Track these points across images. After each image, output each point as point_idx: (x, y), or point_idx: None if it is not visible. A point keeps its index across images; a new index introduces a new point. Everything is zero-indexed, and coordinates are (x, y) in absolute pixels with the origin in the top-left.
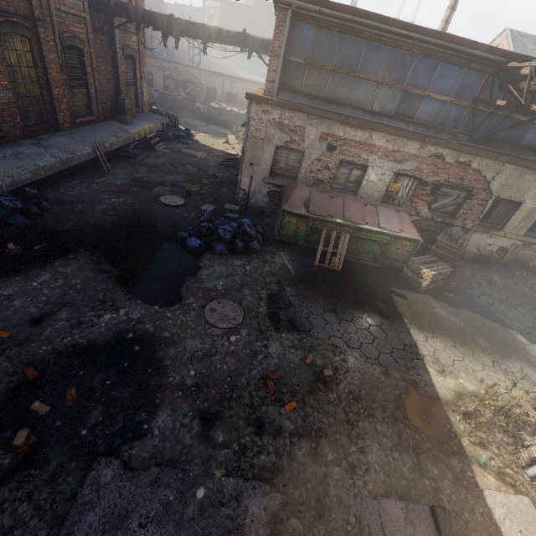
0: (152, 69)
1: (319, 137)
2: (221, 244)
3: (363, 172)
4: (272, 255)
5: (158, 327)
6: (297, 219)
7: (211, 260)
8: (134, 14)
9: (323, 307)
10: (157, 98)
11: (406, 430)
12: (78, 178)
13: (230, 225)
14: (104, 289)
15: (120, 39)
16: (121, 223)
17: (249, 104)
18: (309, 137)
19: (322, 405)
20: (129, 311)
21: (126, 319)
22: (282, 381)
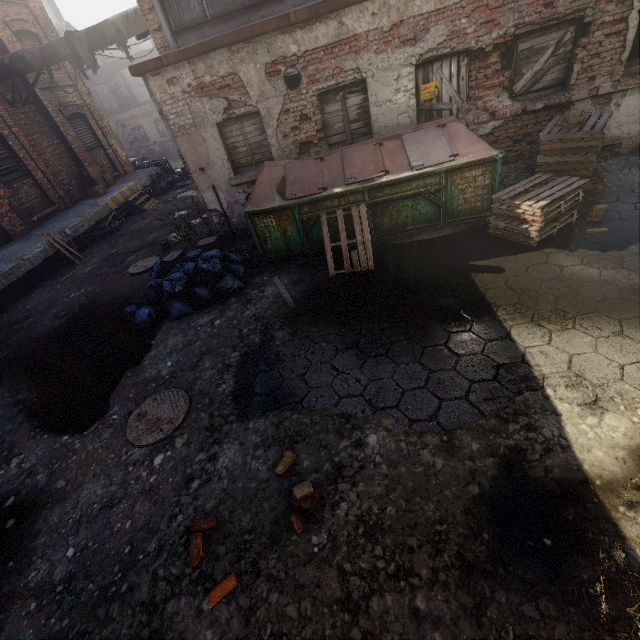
0: (139, 121)
1: (265, 75)
2: (176, 302)
3: (364, 95)
4: (262, 287)
5: (54, 474)
6: (275, 218)
7: (166, 332)
8: (32, 59)
9: (335, 345)
10: (159, 151)
11: (497, 593)
12: (43, 285)
13: (184, 270)
14: (6, 432)
15: (51, 101)
16: (69, 323)
17: (145, 83)
18: (251, 84)
19: (292, 570)
20: (25, 457)
21: (15, 473)
22: (223, 529)
